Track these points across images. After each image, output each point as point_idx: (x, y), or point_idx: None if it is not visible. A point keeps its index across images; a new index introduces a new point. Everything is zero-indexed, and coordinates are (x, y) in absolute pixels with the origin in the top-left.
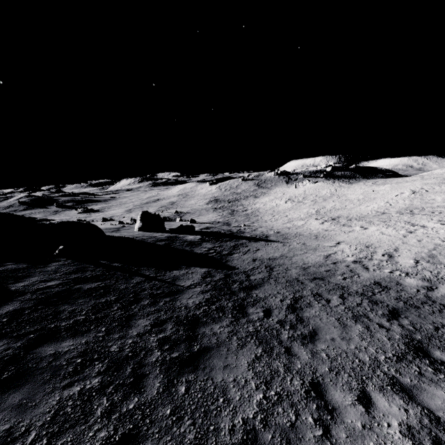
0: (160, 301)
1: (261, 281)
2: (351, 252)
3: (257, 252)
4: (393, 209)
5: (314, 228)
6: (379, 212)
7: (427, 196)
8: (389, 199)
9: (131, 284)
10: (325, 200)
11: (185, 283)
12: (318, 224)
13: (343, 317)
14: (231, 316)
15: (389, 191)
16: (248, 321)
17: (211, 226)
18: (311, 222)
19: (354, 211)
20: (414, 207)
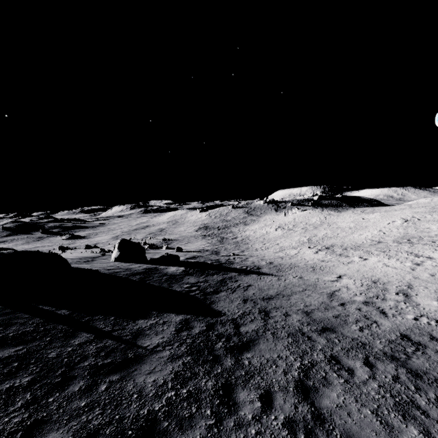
0: (103, 382)
1: (254, 335)
2: (357, 288)
3: (248, 288)
4: (388, 238)
5: (309, 258)
6: (374, 241)
7: (420, 224)
8: (381, 228)
9: (69, 348)
10: (315, 228)
11: (151, 342)
12: (312, 254)
13: (381, 407)
14: (209, 413)
15: (380, 219)
16: (237, 424)
17: (198, 255)
18: (305, 251)
19: (348, 239)
20: (411, 236)
